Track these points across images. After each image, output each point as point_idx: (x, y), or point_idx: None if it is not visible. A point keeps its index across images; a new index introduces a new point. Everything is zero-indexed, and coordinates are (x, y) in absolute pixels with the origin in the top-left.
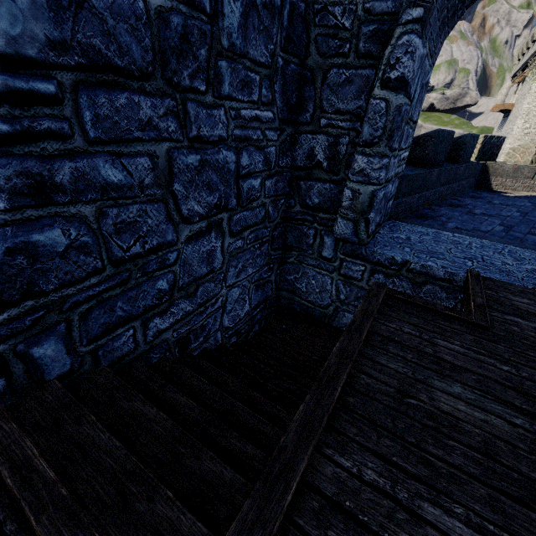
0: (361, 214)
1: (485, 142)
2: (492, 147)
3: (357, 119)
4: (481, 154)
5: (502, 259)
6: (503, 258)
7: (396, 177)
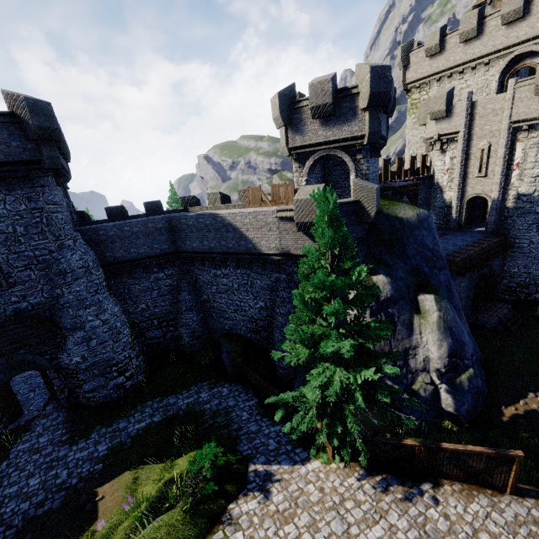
0: None
1: (182, 200)
2: (189, 201)
3: None
4: (184, 205)
5: None
6: None
7: None
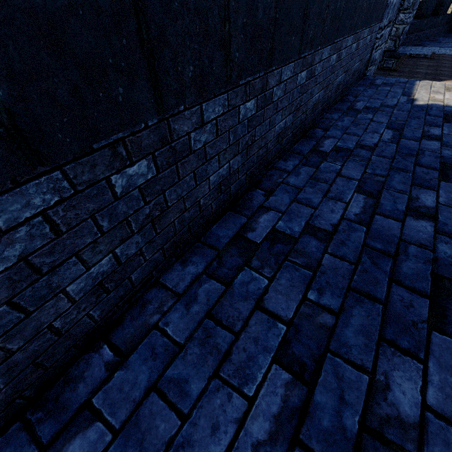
0: (398, 37)
1: None
2: None
3: (402, 0)
4: None
5: (445, 51)
6: (446, 51)
7: (410, 23)
